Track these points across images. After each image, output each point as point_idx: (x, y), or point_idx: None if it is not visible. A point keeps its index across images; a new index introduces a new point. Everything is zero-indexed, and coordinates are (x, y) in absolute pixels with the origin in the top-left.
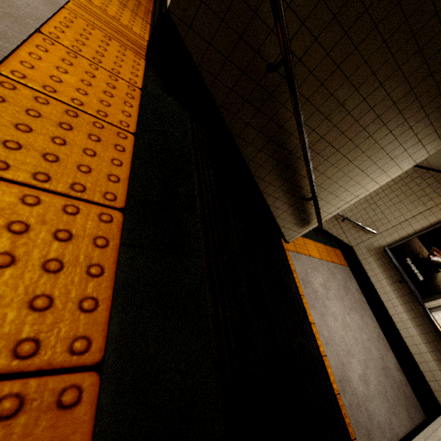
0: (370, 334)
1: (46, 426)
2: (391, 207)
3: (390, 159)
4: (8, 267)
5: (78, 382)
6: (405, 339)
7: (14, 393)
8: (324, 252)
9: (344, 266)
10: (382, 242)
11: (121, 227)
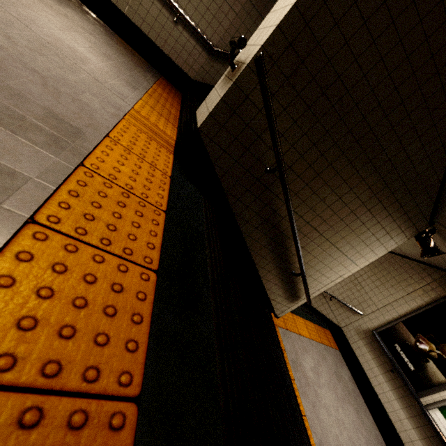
0: (367, 436)
1: (101, 442)
2: (374, 289)
3: (366, 246)
4: (83, 308)
5: (123, 410)
6: (406, 445)
7: (82, 409)
8: (314, 331)
9: (335, 349)
10: (370, 324)
11: (155, 285)
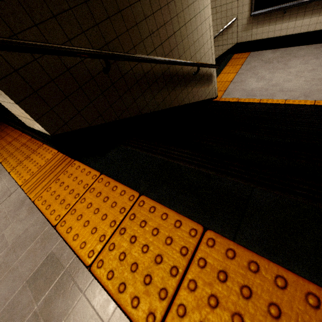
0: (313, 56)
1: None
2: None
3: None
4: (242, 319)
5: None
6: None
7: None
8: (232, 68)
9: (248, 55)
10: (245, 15)
11: (219, 235)
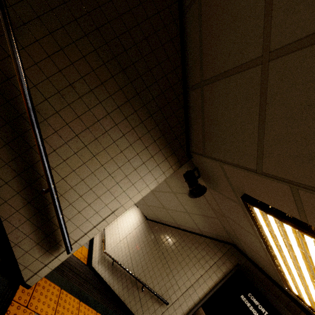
0: None
1: None
2: (180, 271)
3: (133, 169)
4: None
5: None
6: None
7: None
8: None
9: None
10: None
11: None
